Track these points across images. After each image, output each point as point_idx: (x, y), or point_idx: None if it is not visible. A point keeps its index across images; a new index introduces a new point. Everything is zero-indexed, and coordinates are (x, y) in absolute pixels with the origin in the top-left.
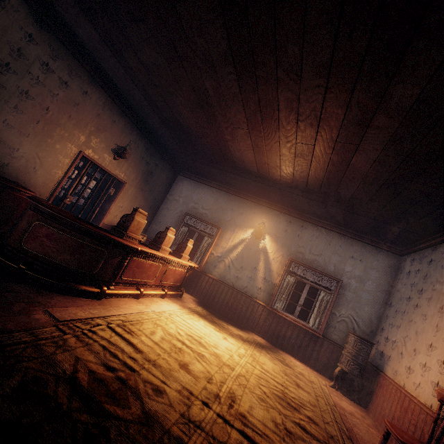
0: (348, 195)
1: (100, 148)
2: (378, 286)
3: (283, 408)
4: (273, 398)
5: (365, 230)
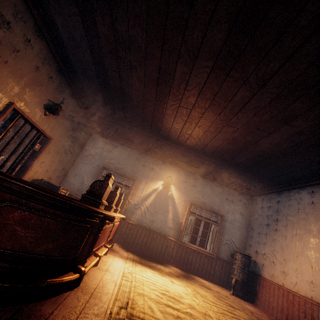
0: (240, 161)
1: (32, 101)
2: (242, 216)
3: None
4: None
5: (236, 181)
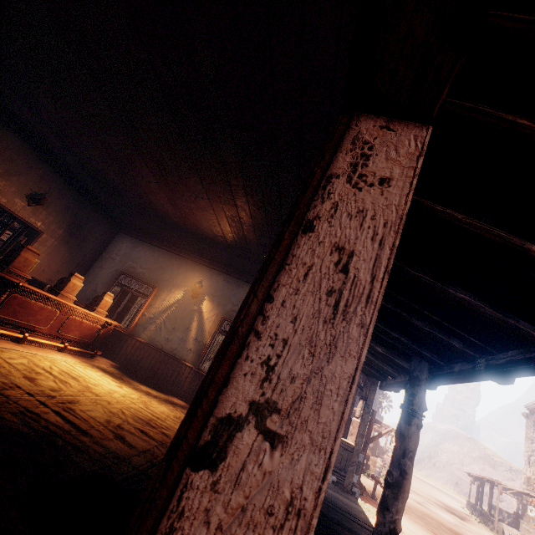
0: (256, 249)
1: (10, 191)
2: None
3: (134, 422)
4: (131, 417)
5: None
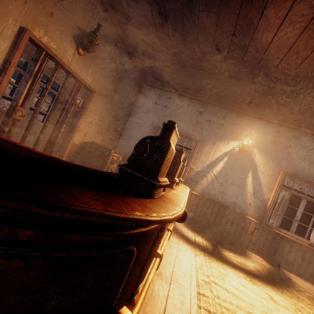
0: None
1: (56, 30)
2: None
3: None
4: None
5: None
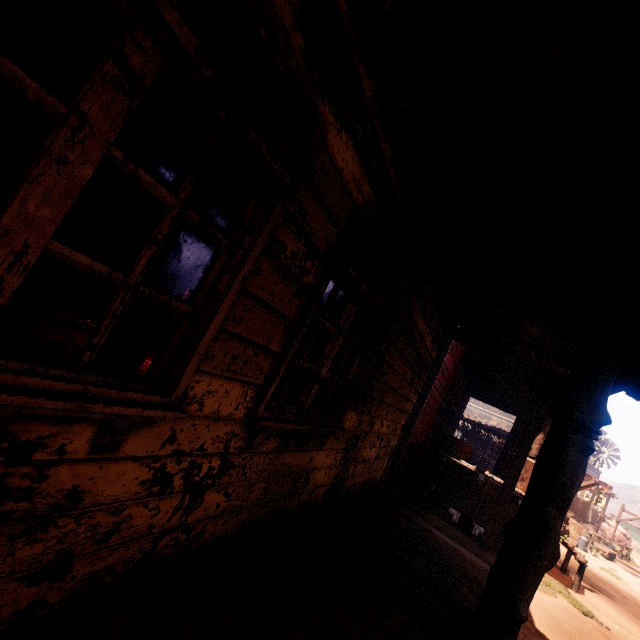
0: None
1: None
2: None
3: None
4: None
5: None
